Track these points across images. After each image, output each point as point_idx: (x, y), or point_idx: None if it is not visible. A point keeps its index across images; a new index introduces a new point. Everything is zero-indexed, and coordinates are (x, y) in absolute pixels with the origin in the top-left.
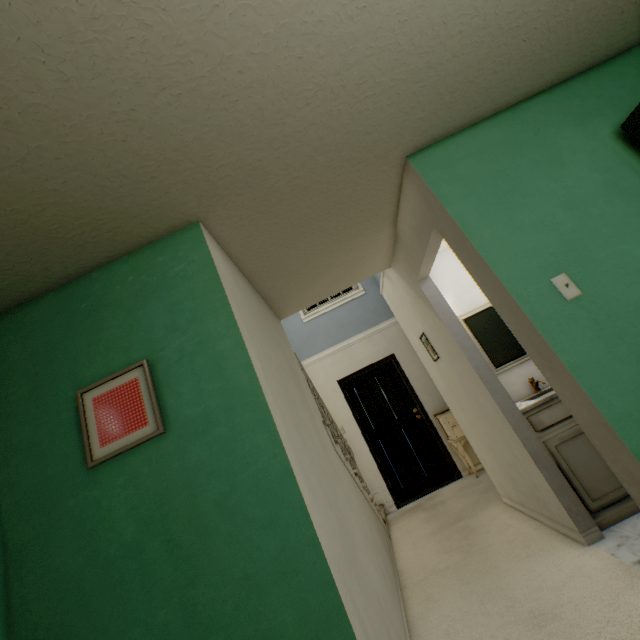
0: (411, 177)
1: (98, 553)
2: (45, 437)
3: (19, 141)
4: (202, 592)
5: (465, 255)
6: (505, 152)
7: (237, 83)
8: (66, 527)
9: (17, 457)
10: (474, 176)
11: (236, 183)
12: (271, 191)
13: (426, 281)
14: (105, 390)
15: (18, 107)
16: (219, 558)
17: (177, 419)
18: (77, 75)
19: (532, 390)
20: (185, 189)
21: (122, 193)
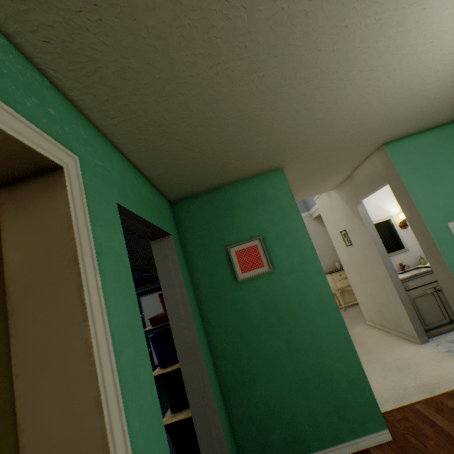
0: (381, 154)
1: (245, 317)
2: (211, 266)
3: (257, 139)
4: (294, 336)
5: (404, 202)
6: (435, 151)
7: (346, 119)
8: (228, 305)
9: (198, 273)
10: (417, 162)
11: (309, 153)
12: (319, 156)
13: (360, 204)
14: (240, 248)
15: (270, 129)
16: (301, 324)
17: (277, 266)
18: (298, 119)
19: (400, 269)
20: (290, 155)
21: (268, 157)
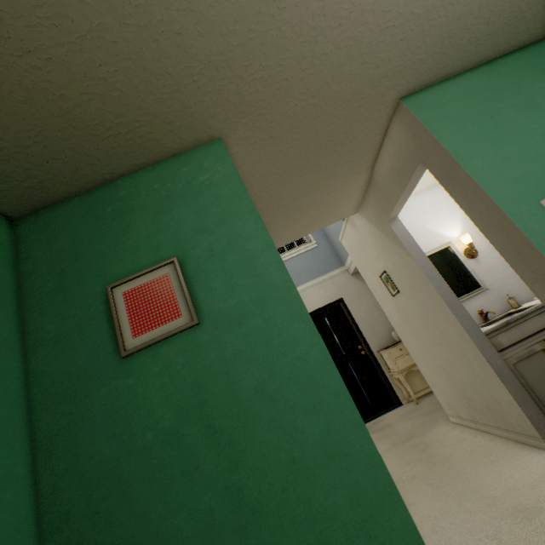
0: (402, 118)
1: (134, 440)
2: (73, 329)
3: (84, 14)
4: (247, 476)
5: (454, 184)
6: (487, 97)
7: None
8: (98, 415)
9: (44, 348)
10: (462, 116)
11: (261, 101)
12: (287, 116)
13: (395, 221)
14: (135, 285)
15: None
16: (262, 442)
17: (210, 312)
18: None
19: (481, 320)
20: (217, 100)
21: (163, 94)
